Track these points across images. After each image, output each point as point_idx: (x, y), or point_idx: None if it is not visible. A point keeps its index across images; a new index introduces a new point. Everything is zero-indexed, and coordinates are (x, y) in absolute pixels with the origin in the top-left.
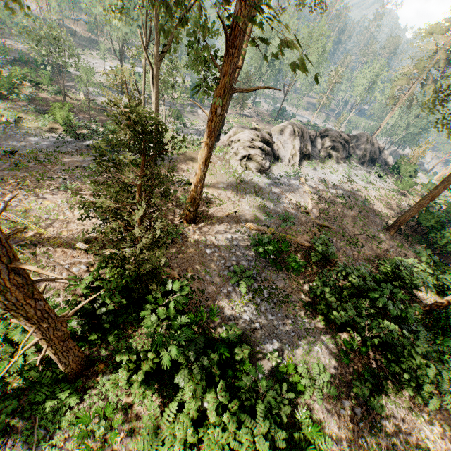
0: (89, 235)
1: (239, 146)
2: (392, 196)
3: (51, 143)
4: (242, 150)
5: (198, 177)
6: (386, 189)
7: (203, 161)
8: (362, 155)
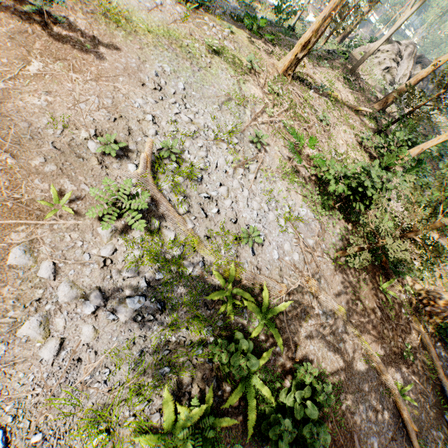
0: (355, 104)
1: (386, 57)
2: (447, 129)
3: (231, 9)
4: (388, 61)
5: (418, 79)
6: (444, 123)
7: (434, 68)
8: (432, 89)
